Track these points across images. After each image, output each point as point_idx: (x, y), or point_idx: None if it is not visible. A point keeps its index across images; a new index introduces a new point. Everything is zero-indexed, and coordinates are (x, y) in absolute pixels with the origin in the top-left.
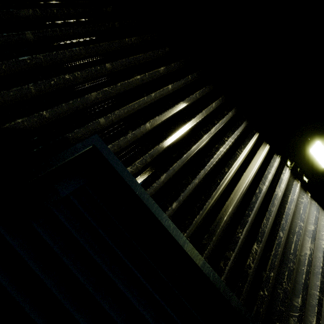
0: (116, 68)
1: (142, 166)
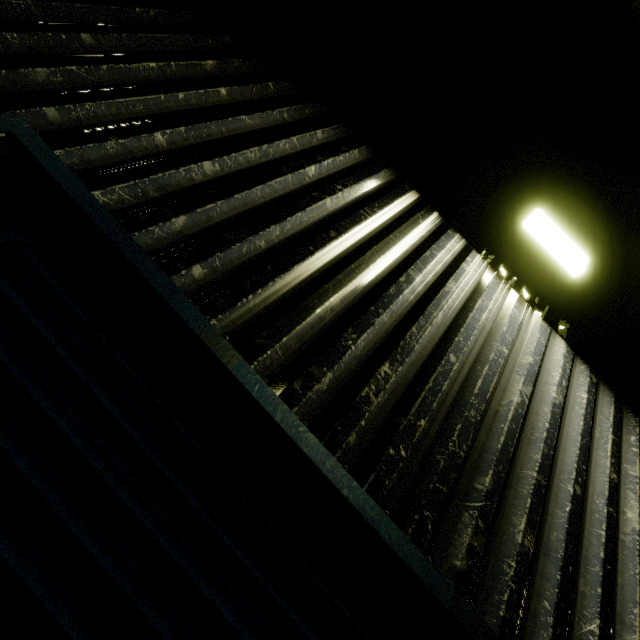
0: (104, 43)
1: (130, 195)
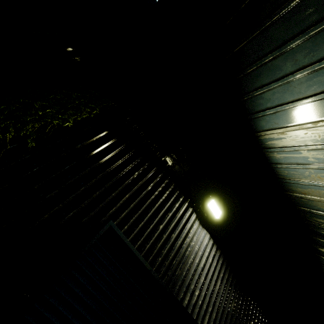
0: None
1: None
